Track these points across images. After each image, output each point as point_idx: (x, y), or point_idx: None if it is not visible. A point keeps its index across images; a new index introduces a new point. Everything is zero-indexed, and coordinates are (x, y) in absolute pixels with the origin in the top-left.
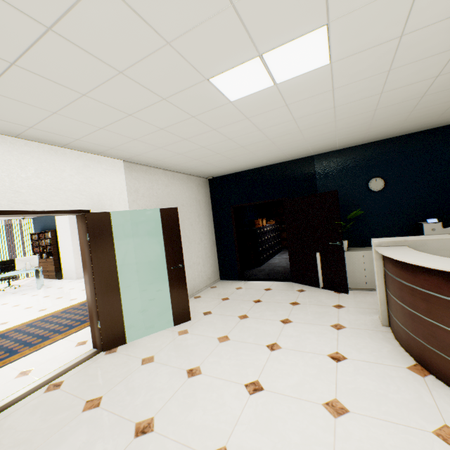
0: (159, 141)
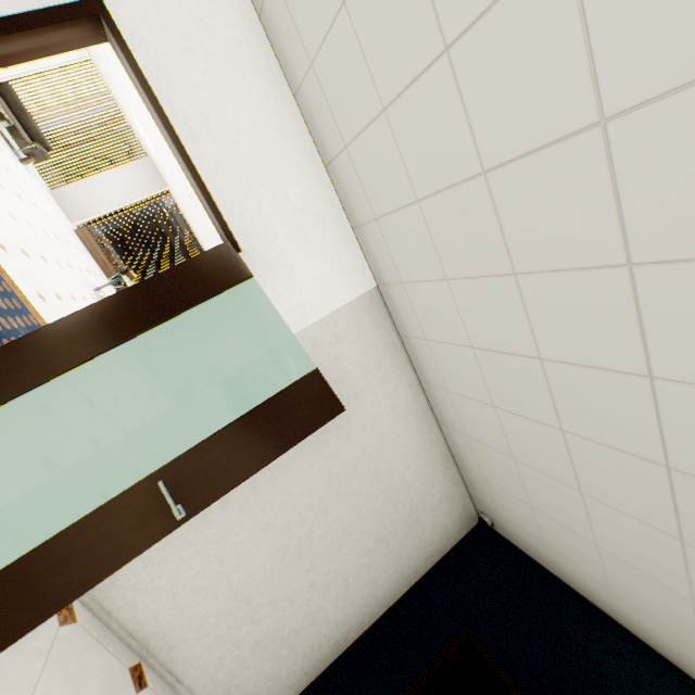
0: (456, 245)
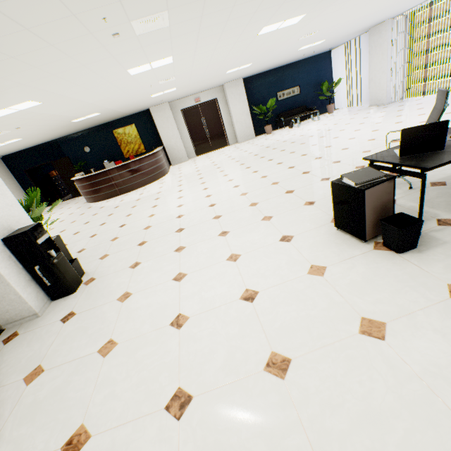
0: None
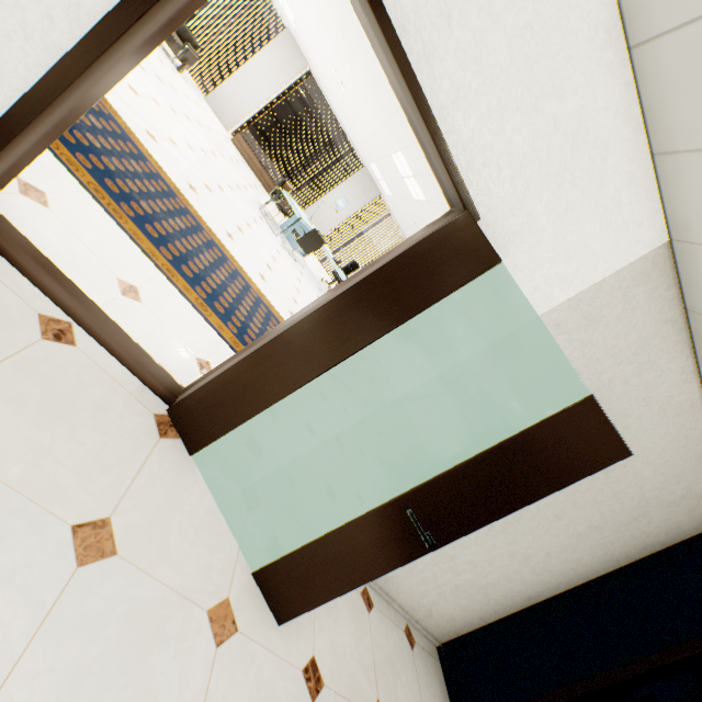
0: None
